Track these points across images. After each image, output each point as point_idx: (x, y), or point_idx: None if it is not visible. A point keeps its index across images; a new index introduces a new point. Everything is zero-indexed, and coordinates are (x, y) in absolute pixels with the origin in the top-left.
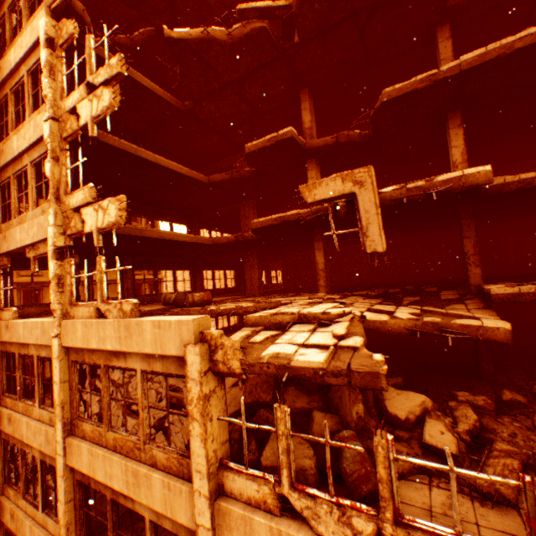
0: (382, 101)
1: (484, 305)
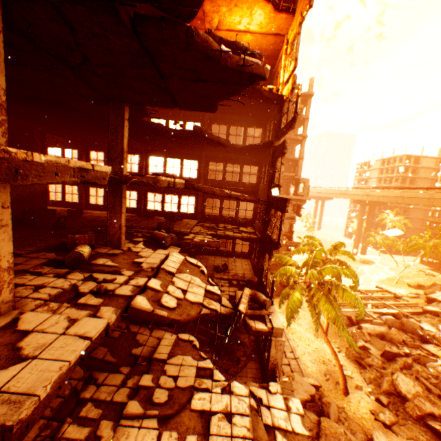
0: (159, 186)
1: (147, 327)
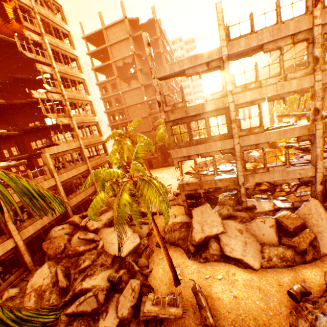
0: None
1: None
